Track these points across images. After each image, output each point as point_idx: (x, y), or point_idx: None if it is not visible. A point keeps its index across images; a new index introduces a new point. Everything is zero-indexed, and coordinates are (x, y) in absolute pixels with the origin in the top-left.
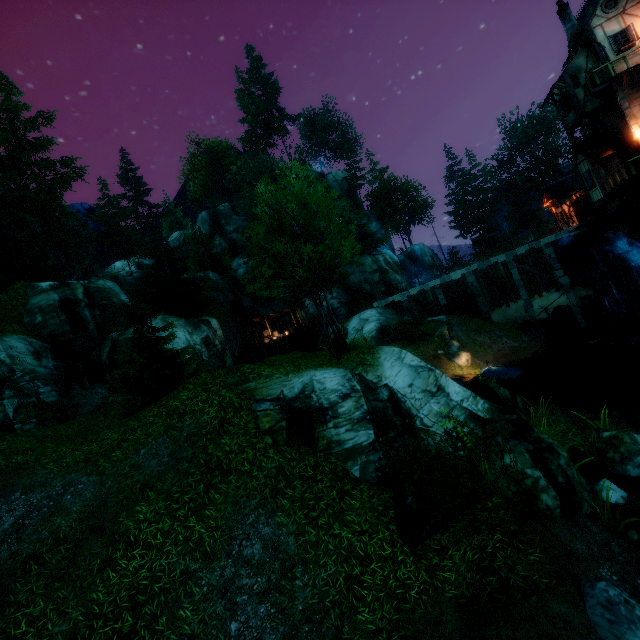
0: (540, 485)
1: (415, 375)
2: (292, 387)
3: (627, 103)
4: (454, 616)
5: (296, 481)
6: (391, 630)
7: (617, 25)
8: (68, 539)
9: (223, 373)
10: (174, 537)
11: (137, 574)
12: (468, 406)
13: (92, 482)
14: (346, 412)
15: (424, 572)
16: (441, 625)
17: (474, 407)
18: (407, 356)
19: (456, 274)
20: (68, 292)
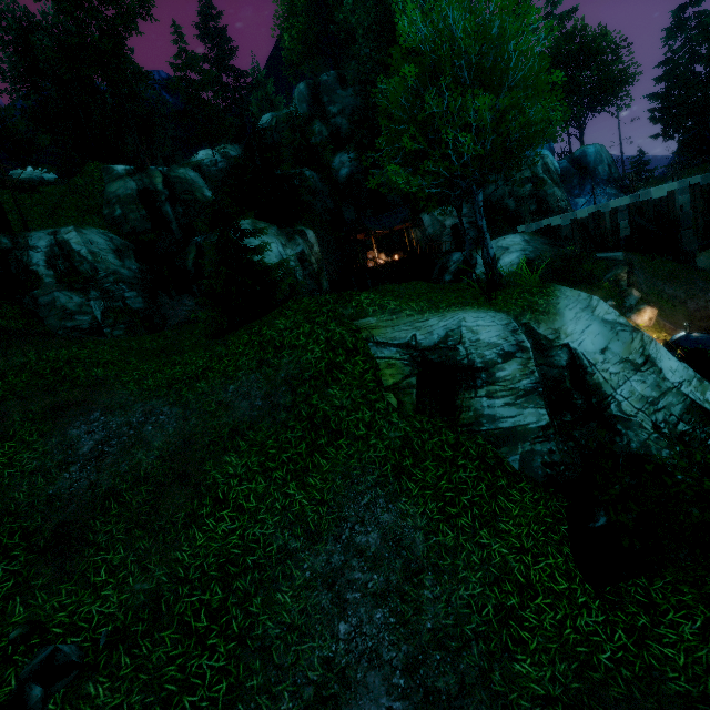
0: None
1: (611, 336)
2: (429, 332)
3: None
4: None
5: (428, 461)
6: (571, 705)
7: None
8: (149, 480)
9: (332, 300)
10: (270, 503)
11: (227, 540)
12: (691, 392)
13: (175, 415)
14: (507, 378)
15: (623, 633)
16: None
17: (699, 395)
18: (600, 305)
19: (660, 190)
20: (146, 180)
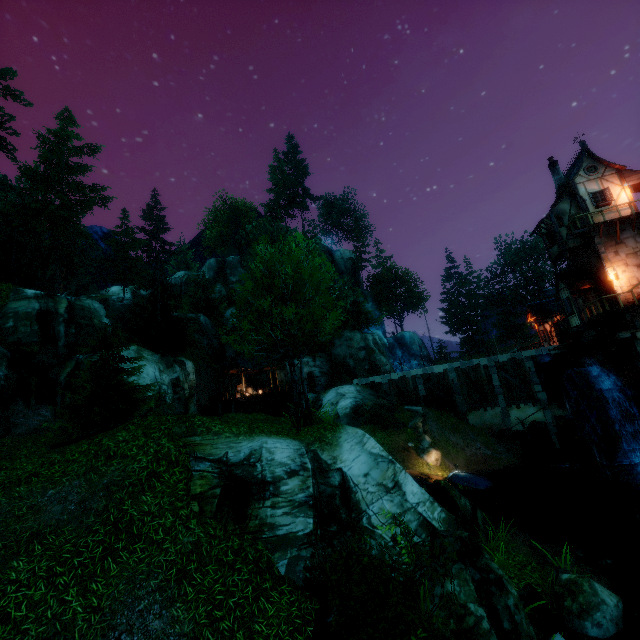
0: (483, 627)
1: (373, 464)
2: (239, 450)
3: (603, 248)
4: None
5: (211, 565)
6: None
7: (596, 186)
8: None
9: (171, 420)
10: (41, 611)
11: None
12: (423, 511)
13: None
14: (289, 491)
15: None
16: None
17: (430, 514)
18: (369, 441)
19: (439, 367)
20: (51, 304)
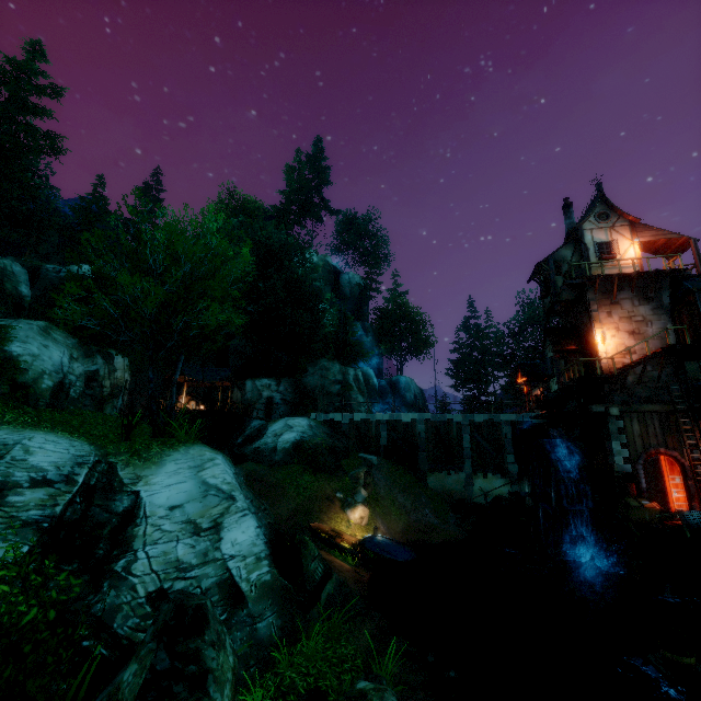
0: None
1: (197, 496)
2: None
3: (596, 306)
4: None
5: None
6: None
7: (605, 236)
8: None
9: None
10: None
11: None
12: (235, 567)
13: None
14: (17, 504)
15: None
16: None
17: (244, 572)
18: (213, 469)
19: (407, 416)
20: None
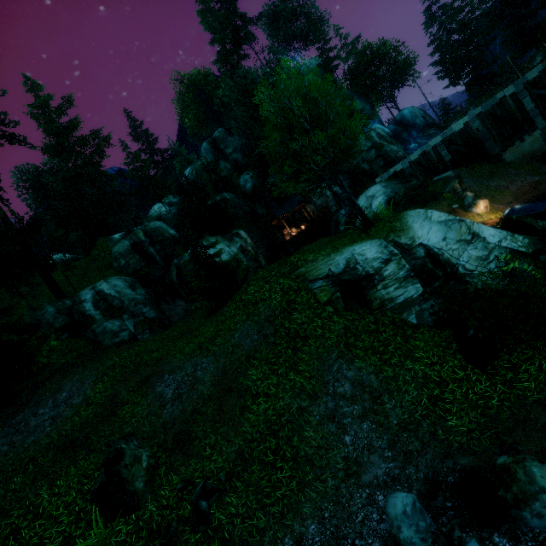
0: None
1: (446, 229)
2: (337, 264)
3: None
4: (543, 413)
5: (363, 335)
6: (482, 429)
7: None
8: (211, 398)
9: (275, 266)
10: (283, 387)
11: (267, 413)
12: (507, 245)
13: (210, 361)
14: (391, 274)
15: (501, 385)
16: (531, 421)
17: (514, 244)
18: (433, 214)
19: (458, 124)
20: (134, 237)
